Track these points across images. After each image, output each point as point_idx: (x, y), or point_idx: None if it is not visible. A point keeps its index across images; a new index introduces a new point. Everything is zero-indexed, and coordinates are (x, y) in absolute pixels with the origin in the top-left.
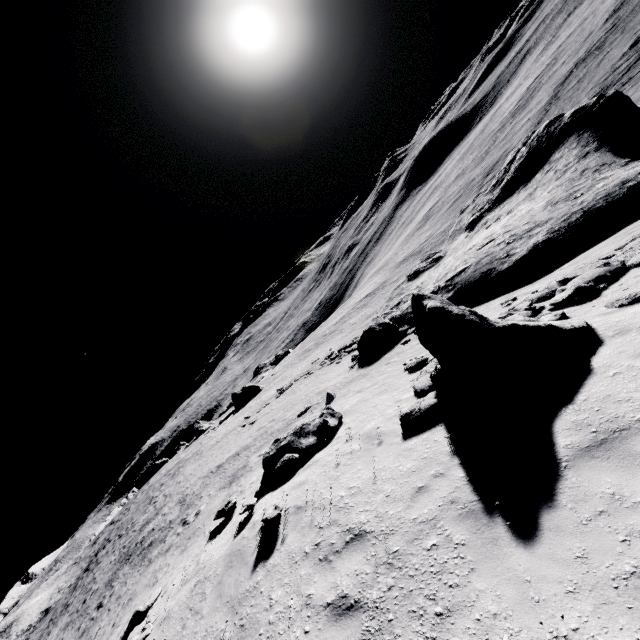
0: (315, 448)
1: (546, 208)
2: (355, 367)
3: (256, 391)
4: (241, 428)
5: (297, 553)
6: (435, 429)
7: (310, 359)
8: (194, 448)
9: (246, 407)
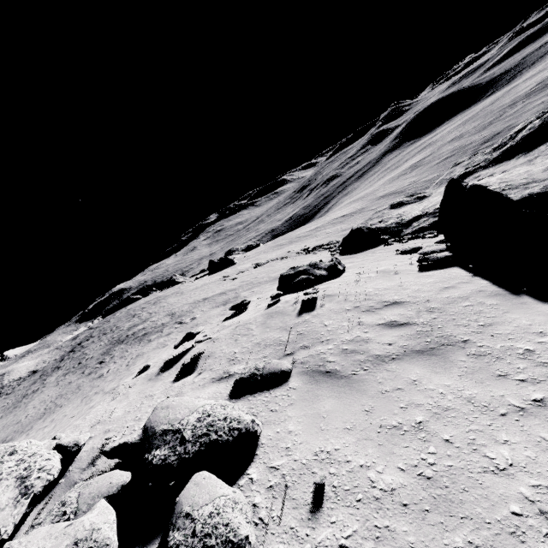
0: (326, 278)
1: (546, 171)
2: (336, 255)
3: (231, 263)
4: (221, 281)
5: (339, 309)
6: (450, 268)
7: (284, 250)
8: (172, 290)
9: (221, 272)
